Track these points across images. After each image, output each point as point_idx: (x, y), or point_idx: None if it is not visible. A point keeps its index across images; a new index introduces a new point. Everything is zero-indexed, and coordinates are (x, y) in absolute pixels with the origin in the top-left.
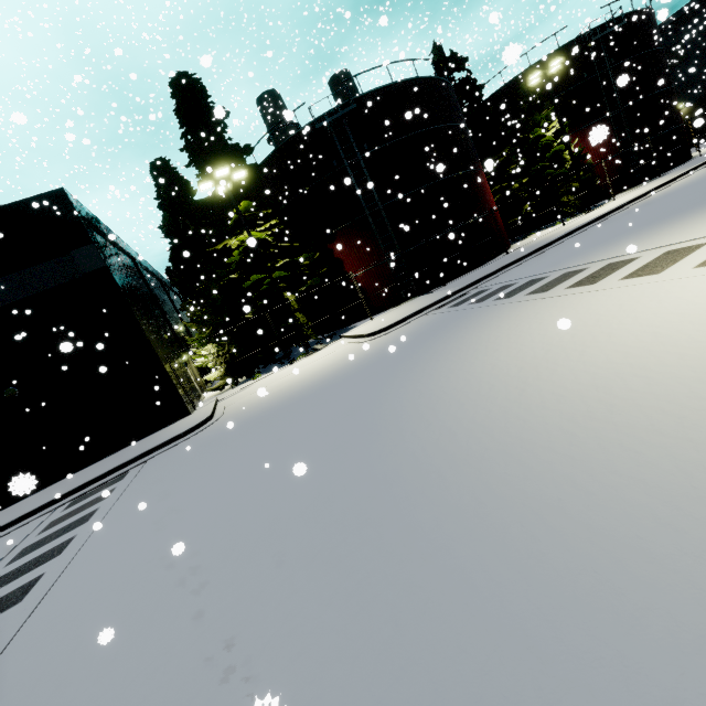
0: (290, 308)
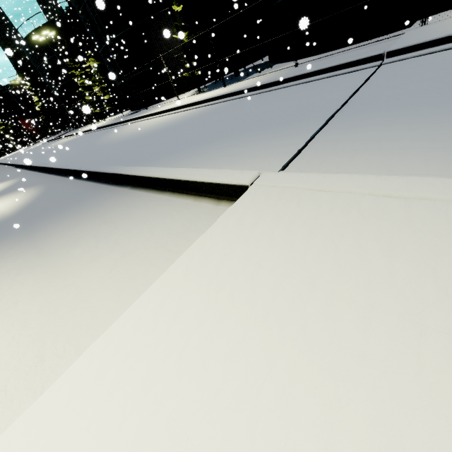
0: (8, 139)
